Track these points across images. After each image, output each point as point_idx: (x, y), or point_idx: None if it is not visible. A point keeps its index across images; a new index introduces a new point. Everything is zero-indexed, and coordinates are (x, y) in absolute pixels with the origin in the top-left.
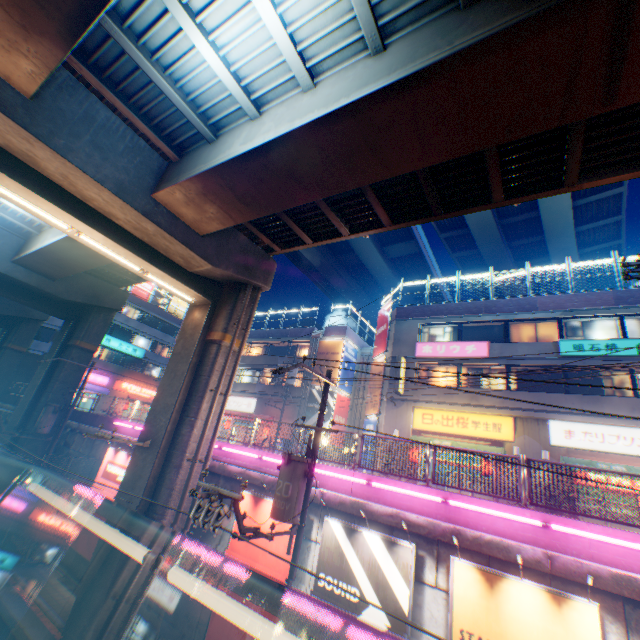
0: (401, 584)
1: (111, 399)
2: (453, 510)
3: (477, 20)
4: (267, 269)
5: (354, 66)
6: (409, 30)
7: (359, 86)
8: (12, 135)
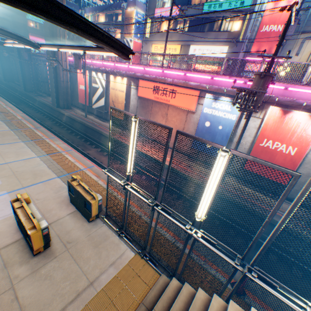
0: (104, 83)
1: None
2: (117, 67)
3: None
4: None
5: None
6: None
7: None
8: None
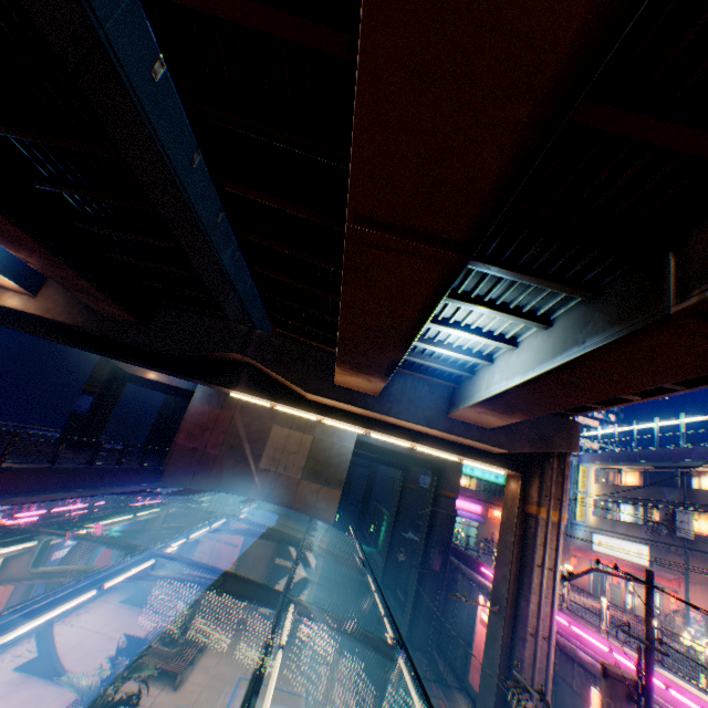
0: None
1: (486, 527)
2: None
3: (597, 320)
4: (566, 433)
5: (536, 334)
6: (562, 309)
7: (537, 360)
8: (375, 415)
